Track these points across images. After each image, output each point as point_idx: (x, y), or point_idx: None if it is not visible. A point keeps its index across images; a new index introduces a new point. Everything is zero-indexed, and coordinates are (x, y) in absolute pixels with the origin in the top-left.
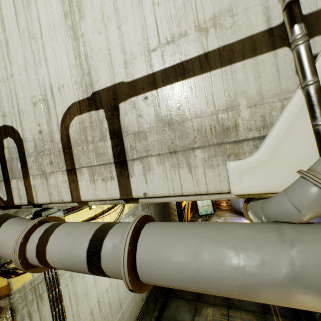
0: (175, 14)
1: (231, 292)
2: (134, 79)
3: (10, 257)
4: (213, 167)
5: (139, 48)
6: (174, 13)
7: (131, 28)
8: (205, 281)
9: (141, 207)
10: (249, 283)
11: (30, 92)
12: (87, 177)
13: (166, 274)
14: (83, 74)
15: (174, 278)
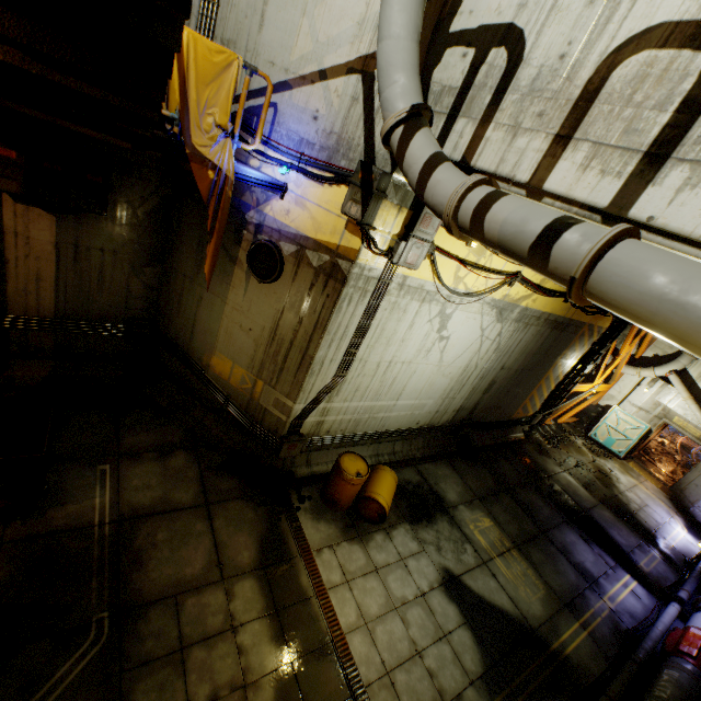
0: None
1: (696, 326)
2: None
3: (437, 200)
4: None
5: None
6: None
7: None
8: (676, 304)
9: (518, 315)
10: None
11: None
12: (579, 158)
13: (632, 281)
14: None
15: (637, 288)
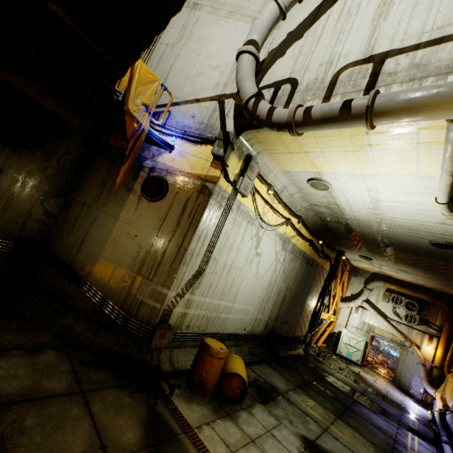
0: (449, 16)
1: (428, 96)
2: (404, 47)
3: (281, 117)
4: None
5: (416, 33)
6: (448, 16)
7: (416, 24)
8: (416, 94)
9: (291, 248)
10: (440, 88)
11: (321, 59)
12: (337, 99)
13: (394, 97)
14: (368, 47)
15: (397, 98)
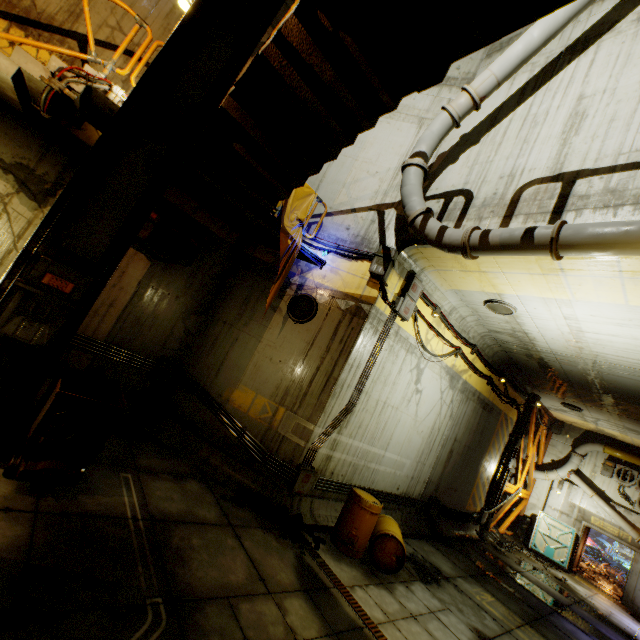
0: None
1: (617, 234)
2: (598, 168)
3: (453, 239)
4: (633, 215)
5: (611, 153)
6: None
7: (611, 143)
8: (604, 231)
9: (461, 386)
10: (630, 227)
11: (501, 171)
12: (520, 220)
13: (580, 230)
14: (557, 163)
15: (584, 232)
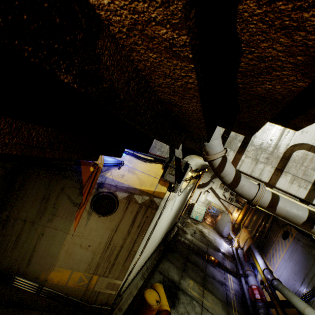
0: None
1: None
2: None
3: (245, 193)
4: None
5: None
6: None
7: None
8: None
9: (187, 188)
10: None
11: None
12: (288, 178)
13: None
14: None
15: None
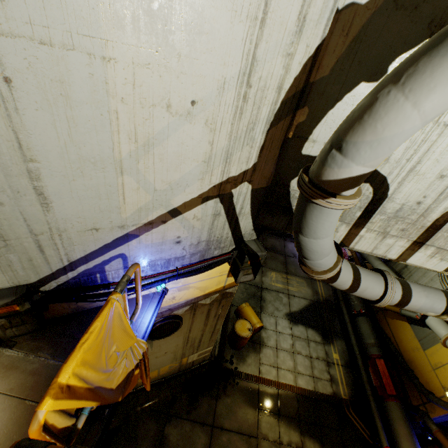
0: None
1: None
2: None
3: (364, 297)
4: None
5: None
6: None
7: None
8: None
9: None
10: None
11: None
12: (428, 252)
13: None
14: None
15: None
